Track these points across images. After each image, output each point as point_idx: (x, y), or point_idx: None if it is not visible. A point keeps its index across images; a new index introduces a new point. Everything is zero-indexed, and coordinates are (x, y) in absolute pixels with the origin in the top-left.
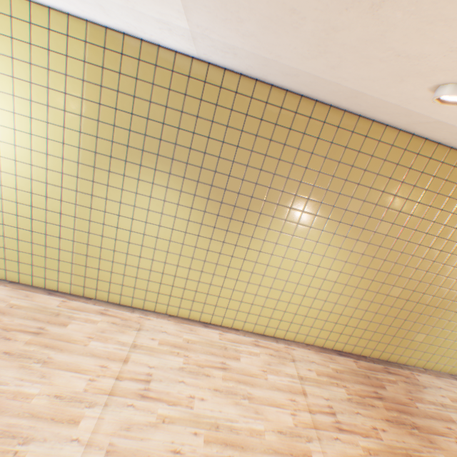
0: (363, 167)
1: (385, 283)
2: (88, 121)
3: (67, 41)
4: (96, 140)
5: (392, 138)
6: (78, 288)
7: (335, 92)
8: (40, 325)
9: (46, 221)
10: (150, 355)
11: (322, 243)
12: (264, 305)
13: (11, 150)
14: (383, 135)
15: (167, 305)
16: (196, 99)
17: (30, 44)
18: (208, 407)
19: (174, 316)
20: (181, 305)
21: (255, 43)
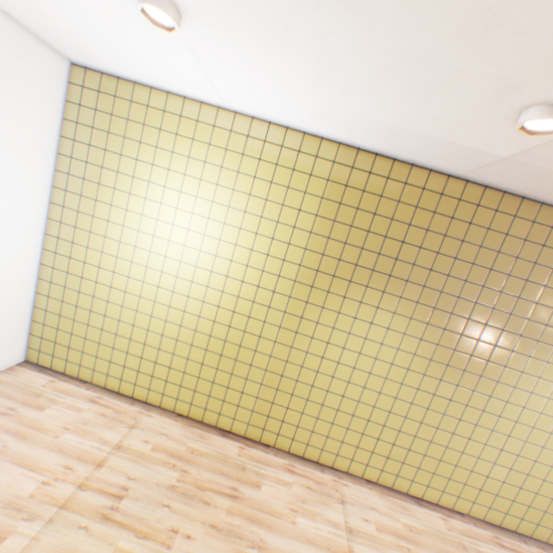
0: None
1: None
2: (316, 238)
3: (314, 161)
4: (320, 257)
5: None
6: (255, 430)
7: None
8: (231, 484)
9: (239, 344)
10: (375, 549)
11: None
12: (504, 480)
13: (225, 265)
14: None
15: (364, 464)
16: (445, 217)
17: (275, 164)
18: None
19: (372, 482)
20: (384, 467)
21: None
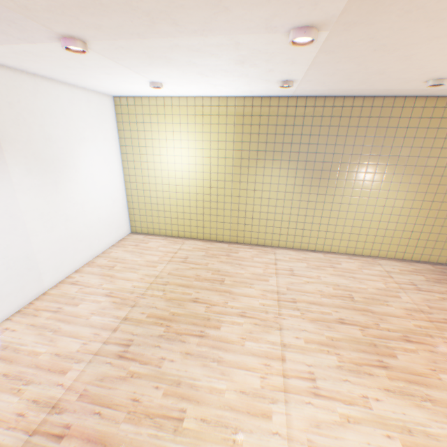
0: (404, 126)
1: (444, 202)
2: (236, 144)
3: (226, 109)
4: (241, 152)
5: (422, 103)
6: (233, 238)
7: (374, 92)
8: (226, 253)
9: (216, 201)
10: (286, 263)
11: (385, 182)
12: (350, 233)
13: (201, 167)
14: (414, 103)
15: (285, 241)
16: (292, 117)
17: (210, 115)
18: (329, 279)
19: (290, 248)
20: (294, 241)
21: (329, 87)
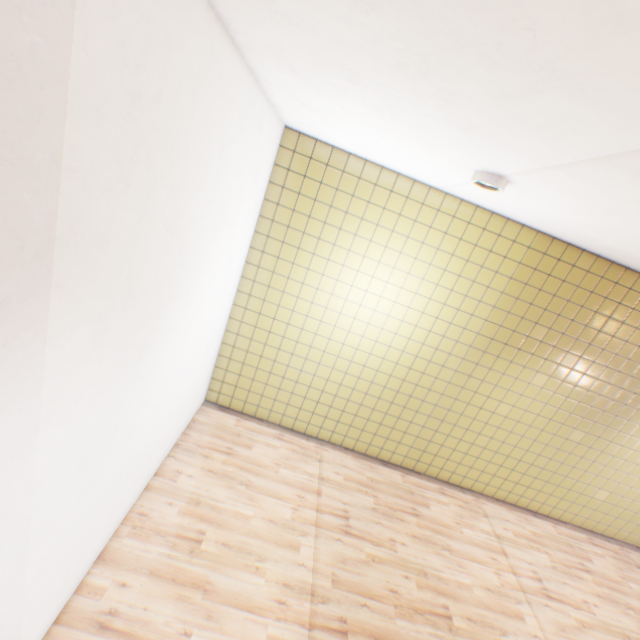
0: None
1: None
2: (496, 311)
3: (510, 245)
4: (497, 328)
5: None
6: (410, 461)
7: None
8: (410, 505)
9: (409, 395)
10: (517, 549)
11: None
12: (603, 500)
13: (409, 329)
14: None
15: (496, 487)
16: (613, 302)
17: (473, 245)
18: (605, 614)
19: (500, 500)
20: (511, 490)
21: None
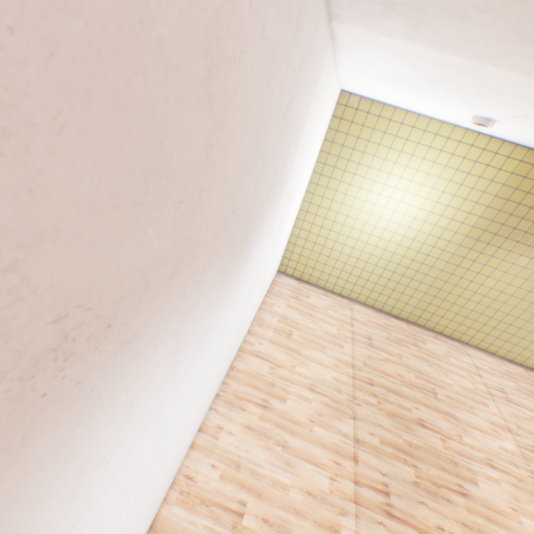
0: None
1: None
2: (489, 210)
3: (504, 160)
4: (488, 222)
5: None
6: (413, 317)
7: None
8: (411, 341)
9: (415, 270)
10: (490, 375)
11: None
12: None
13: (419, 224)
14: None
15: (479, 340)
16: None
17: (474, 162)
18: None
19: (481, 350)
20: (491, 343)
21: None
